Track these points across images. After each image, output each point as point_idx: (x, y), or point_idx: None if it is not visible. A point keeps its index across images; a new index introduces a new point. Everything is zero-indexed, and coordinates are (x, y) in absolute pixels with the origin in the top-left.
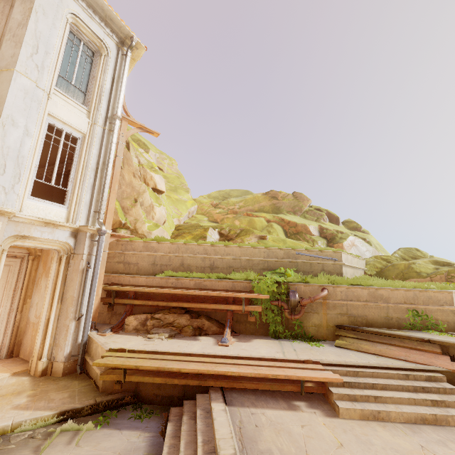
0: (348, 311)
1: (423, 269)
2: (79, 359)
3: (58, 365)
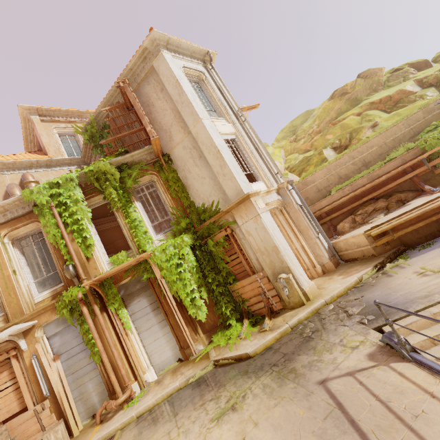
0: None
1: None
2: (337, 256)
3: (328, 264)
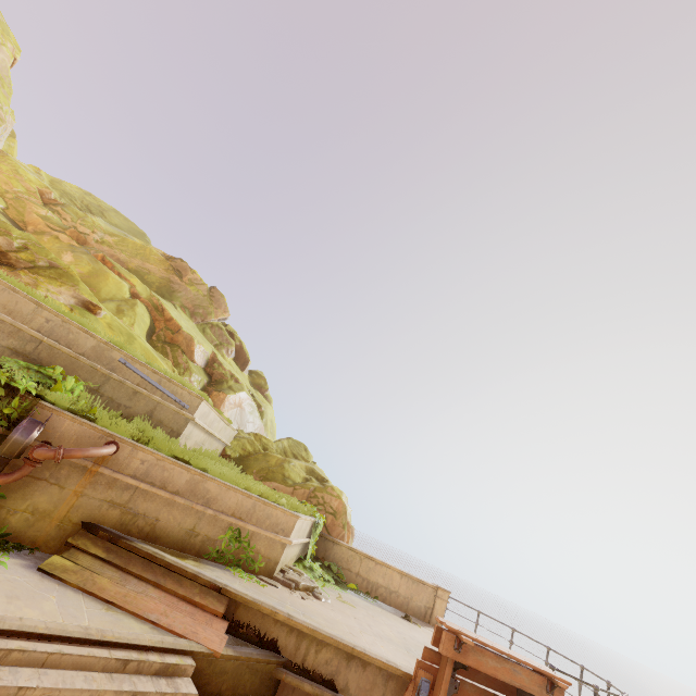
0: (131, 502)
1: (294, 474)
2: None
3: None
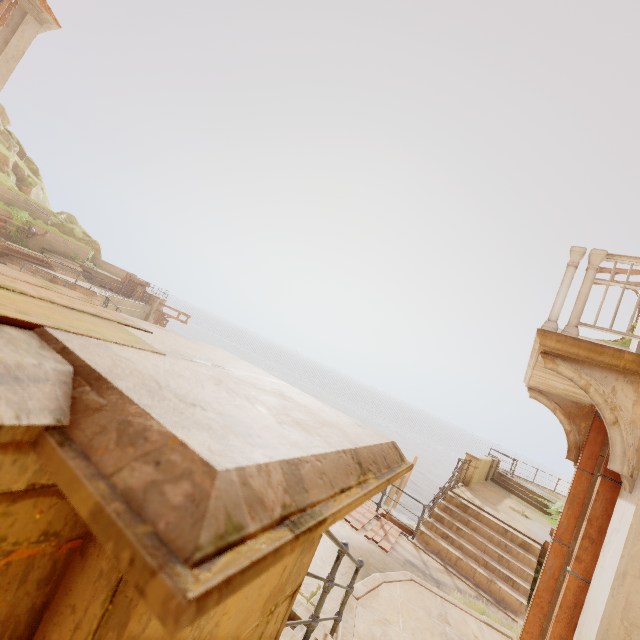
0: (51, 244)
1: (78, 234)
2: None
3: None
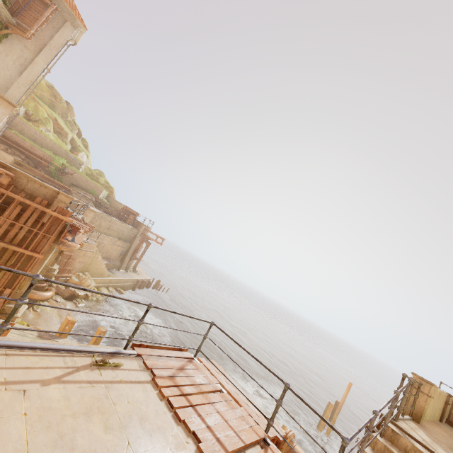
0: (78, 182)
1: (101, 181)
2: None
3: None
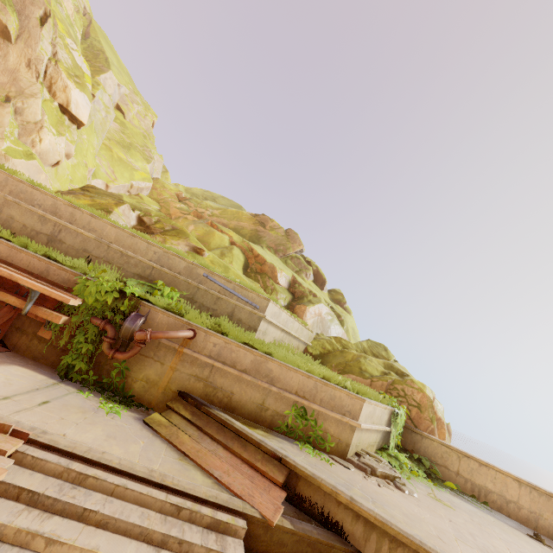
0: (210, 377)
1: (371, 368)
2: None
3: None
